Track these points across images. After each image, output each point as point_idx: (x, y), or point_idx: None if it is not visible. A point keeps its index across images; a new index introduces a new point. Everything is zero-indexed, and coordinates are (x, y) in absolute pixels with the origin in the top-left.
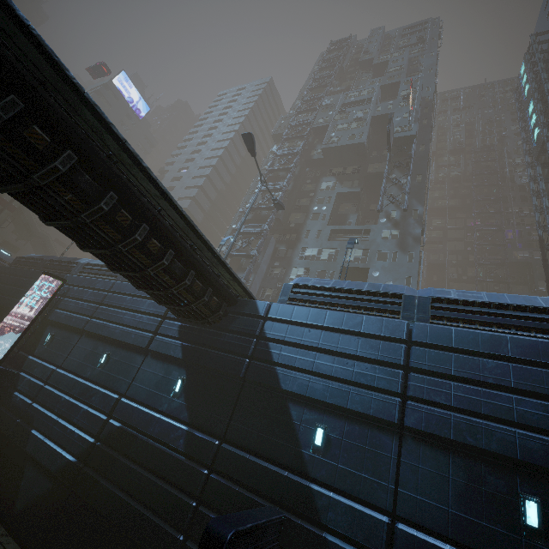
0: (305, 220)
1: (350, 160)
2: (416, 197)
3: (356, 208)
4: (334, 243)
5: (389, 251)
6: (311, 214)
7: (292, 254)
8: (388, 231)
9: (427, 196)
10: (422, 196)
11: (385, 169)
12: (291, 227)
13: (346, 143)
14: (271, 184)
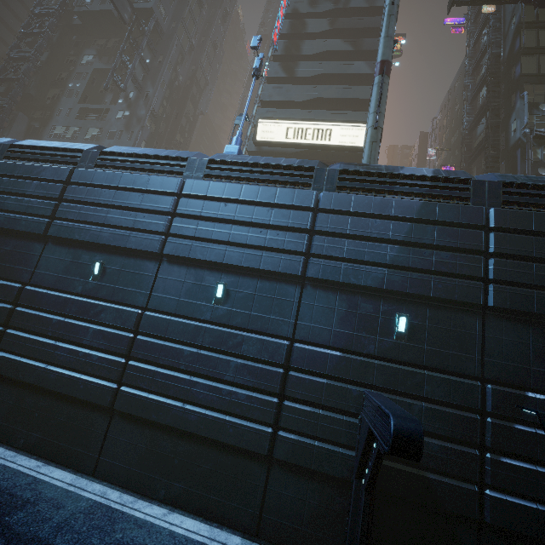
0: (61, 97)
1: (111, 31)
2: (152, 79)
3: (114, 87)
4: (79, 122)
5: (117, 131)
6: (67, 90)
7: (43, 132)
8: (123, 111)
9: (161, 79)
10: (156, 79)
11: (121, 45)
12: (47, 104)
13: (96, 8)
14: (22, 51)
